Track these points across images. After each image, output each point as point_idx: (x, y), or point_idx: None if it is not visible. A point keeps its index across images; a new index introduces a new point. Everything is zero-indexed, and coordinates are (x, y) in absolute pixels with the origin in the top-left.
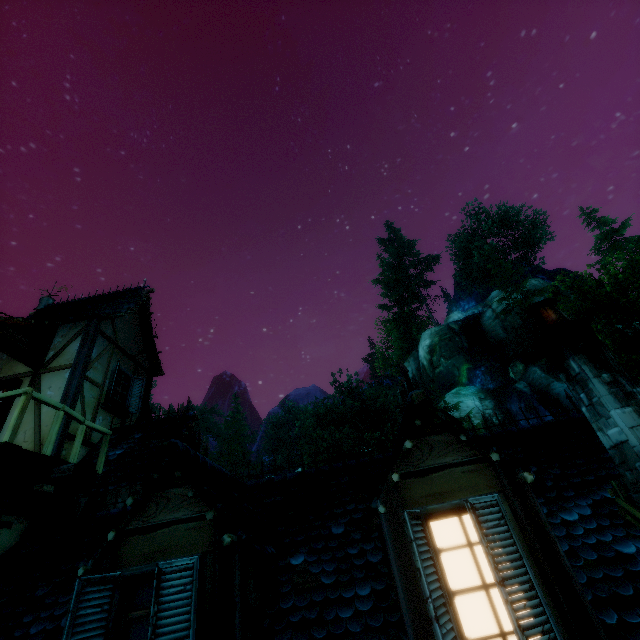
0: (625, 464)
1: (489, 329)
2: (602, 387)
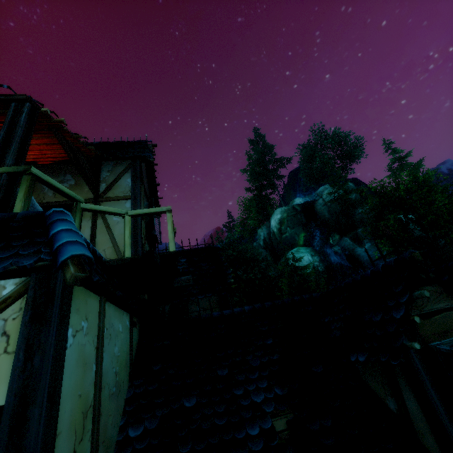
0: None
1: (319, 211)
2: None
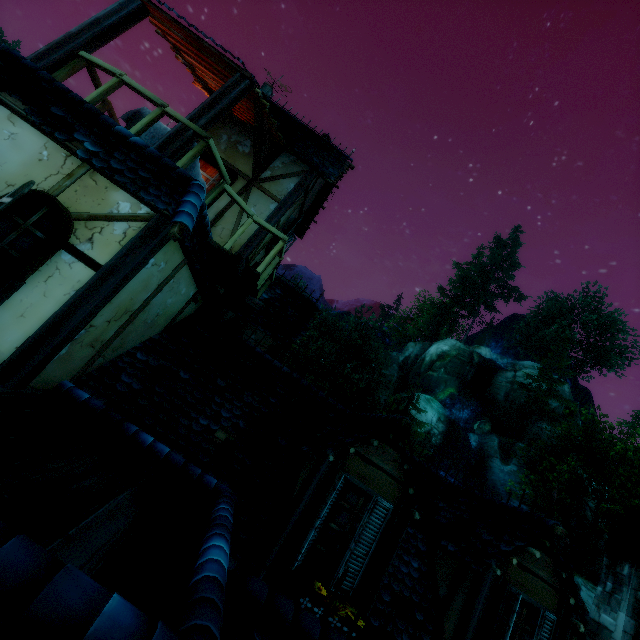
0: (594, 635)
1: (496, 384)
2: (631, 597)
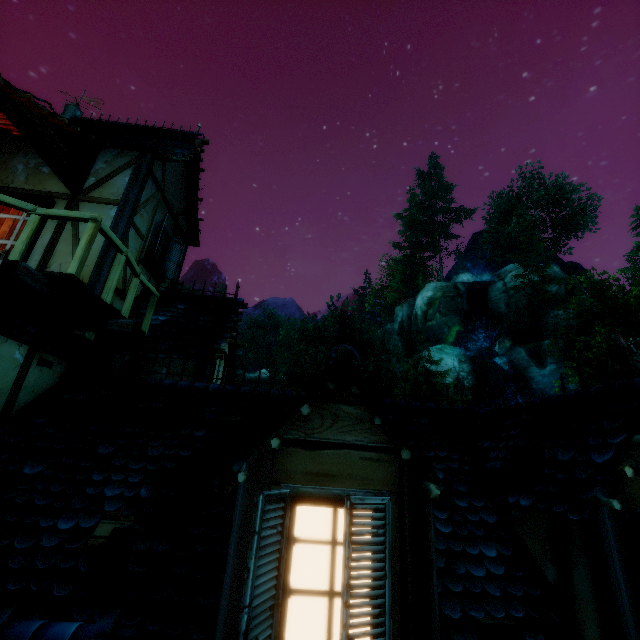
0: None
1: (493, 300)
2: None
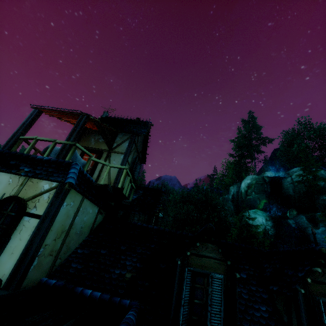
0: None
1: (285, 187)
2: None
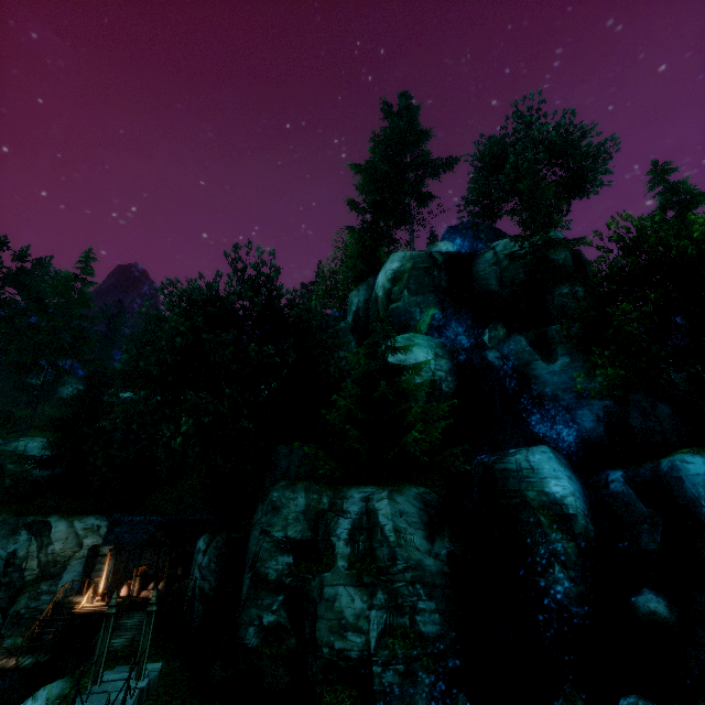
0: None
1: (480, 275)
2: None
